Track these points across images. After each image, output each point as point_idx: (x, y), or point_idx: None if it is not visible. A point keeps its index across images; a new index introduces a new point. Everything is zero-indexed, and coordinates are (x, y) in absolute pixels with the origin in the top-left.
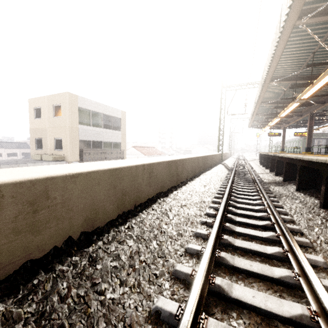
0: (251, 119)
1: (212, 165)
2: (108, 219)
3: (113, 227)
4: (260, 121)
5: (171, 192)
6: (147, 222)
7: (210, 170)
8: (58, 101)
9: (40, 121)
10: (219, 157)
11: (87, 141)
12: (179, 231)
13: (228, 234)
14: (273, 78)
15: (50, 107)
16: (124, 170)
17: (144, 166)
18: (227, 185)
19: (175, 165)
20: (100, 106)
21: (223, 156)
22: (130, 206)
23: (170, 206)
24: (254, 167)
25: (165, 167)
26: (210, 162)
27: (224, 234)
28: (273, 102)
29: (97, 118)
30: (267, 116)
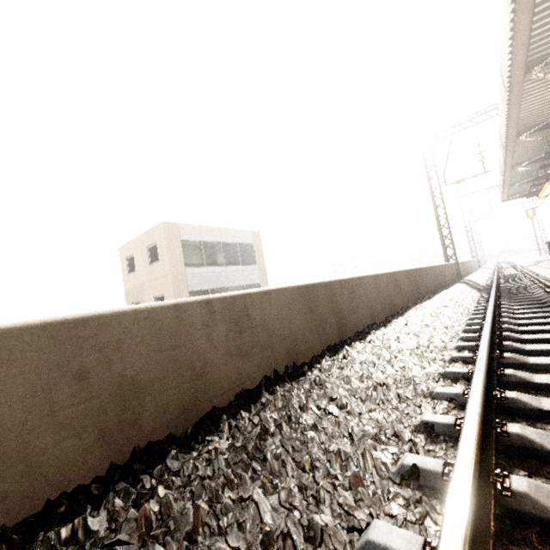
0: (504, 180)
1: (439, 287)
2: (55, 488)
3: (11, 543)
4: (527, 179)
5: (318, 363)
6: (151, 506)
7: (433, 298)
8: (152, 239)
9: (134, 275)
10: (452, 271)
11: (202, 291)
12: (285, 544)
13: (541, 547)
14: (531, 63)
15: (144, 251)
16: (122, 322)
17: (212, 305)
18: (483, 323)
19: (327, 295)
20: (216, 232)
21: (462, 267)
22: (167, 425)
23: (289, 412)
24: (547, 275)
25: (292, 301)
26: (432, 281)
27: (514, 542)
28: (548, 125)
29: (213, 251)
30: (541, 162)
